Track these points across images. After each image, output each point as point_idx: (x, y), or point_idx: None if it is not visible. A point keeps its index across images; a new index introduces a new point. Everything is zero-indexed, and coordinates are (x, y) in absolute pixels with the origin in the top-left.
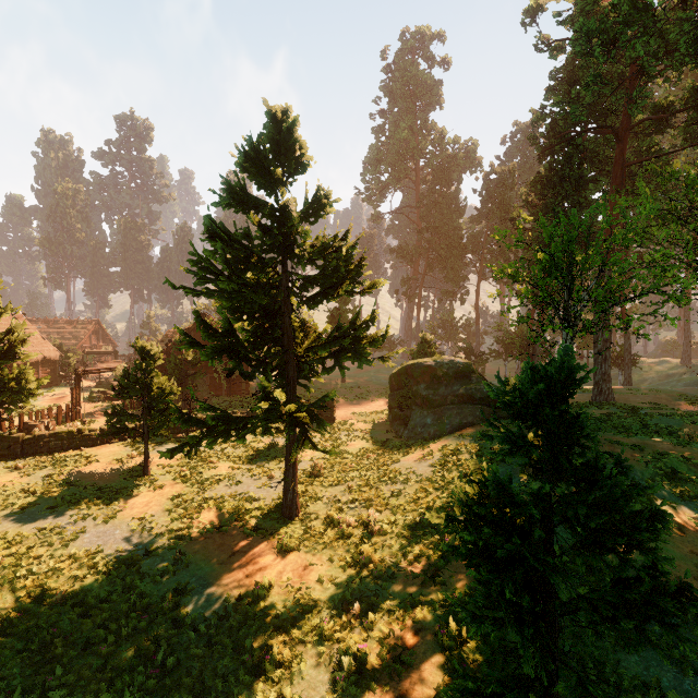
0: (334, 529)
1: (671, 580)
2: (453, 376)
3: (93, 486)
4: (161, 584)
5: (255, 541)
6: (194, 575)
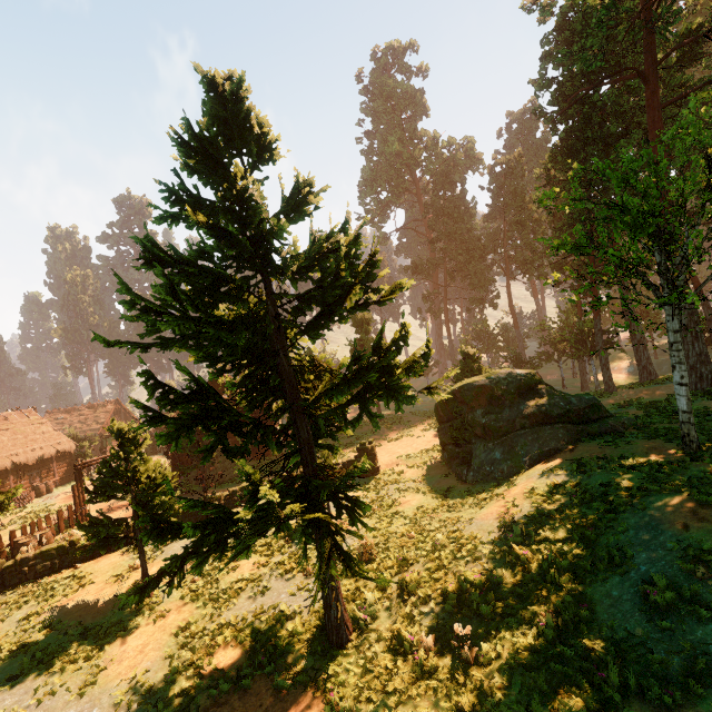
0: (407, 660)
1: None
2: (515, 393)
3: (76, 628)
4: None
5: (292, 700)
6: None
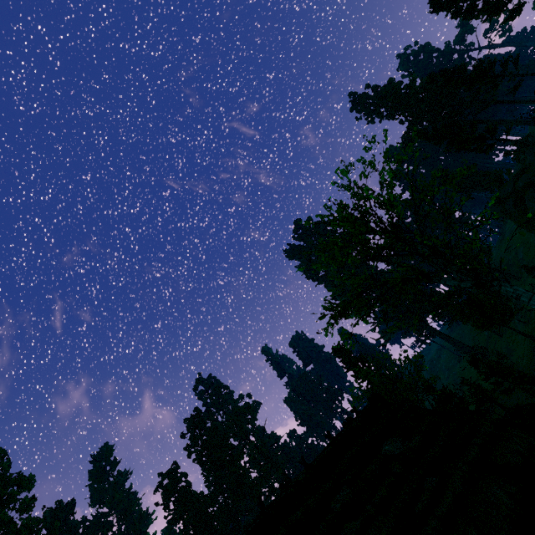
0: None
1: None
2: None
3: None
4: None
5: None
6: None
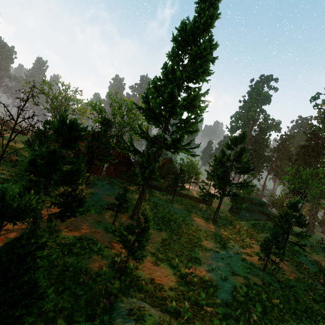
0: (226, 228)
1: (312, 256)
2: (258, 204)
3: (162, 198)
4: (192, 222)
5: (208, 223)
6: (198, 223)
